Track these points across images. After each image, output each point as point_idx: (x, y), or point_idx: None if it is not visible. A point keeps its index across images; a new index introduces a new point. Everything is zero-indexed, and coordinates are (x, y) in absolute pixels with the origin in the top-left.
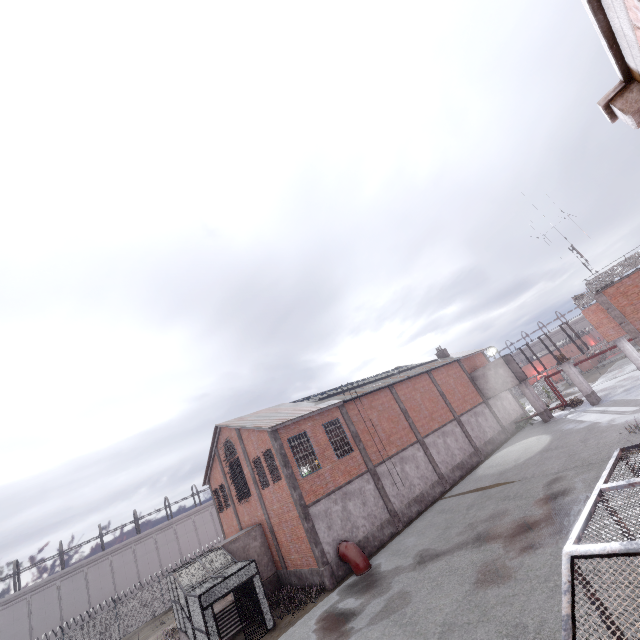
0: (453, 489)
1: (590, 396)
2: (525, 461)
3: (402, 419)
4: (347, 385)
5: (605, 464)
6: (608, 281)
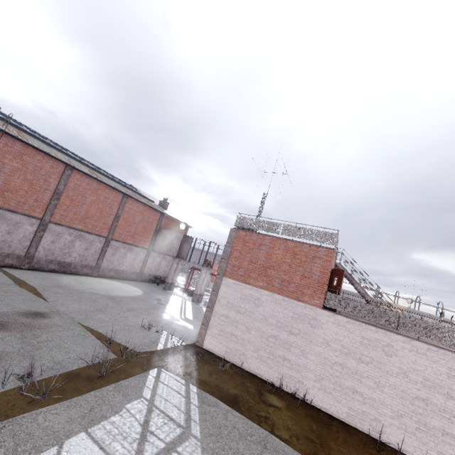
0: (23, 270)
1: (196, 295)
2: (88, 292)
3: (47, 194)
4: (58, 145)
5: (74, 331)
6: (248, 226)
